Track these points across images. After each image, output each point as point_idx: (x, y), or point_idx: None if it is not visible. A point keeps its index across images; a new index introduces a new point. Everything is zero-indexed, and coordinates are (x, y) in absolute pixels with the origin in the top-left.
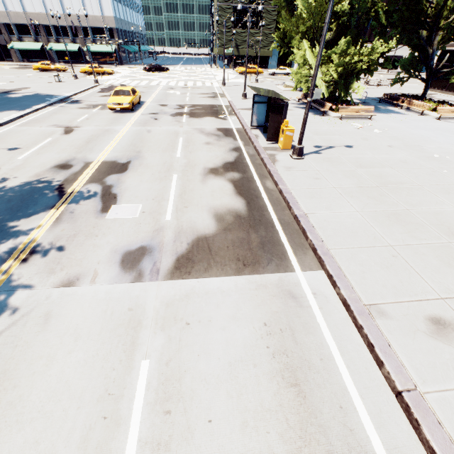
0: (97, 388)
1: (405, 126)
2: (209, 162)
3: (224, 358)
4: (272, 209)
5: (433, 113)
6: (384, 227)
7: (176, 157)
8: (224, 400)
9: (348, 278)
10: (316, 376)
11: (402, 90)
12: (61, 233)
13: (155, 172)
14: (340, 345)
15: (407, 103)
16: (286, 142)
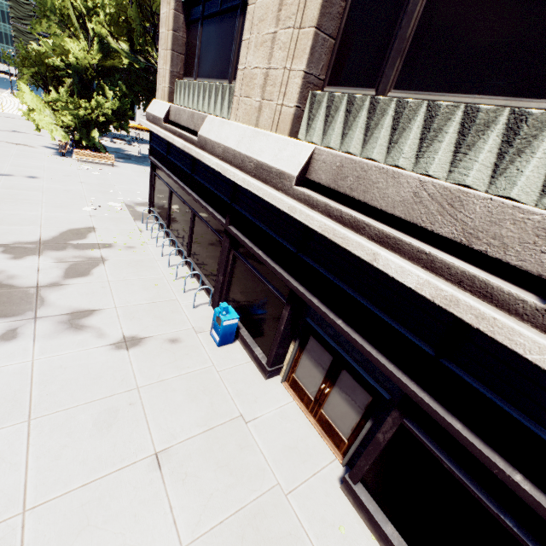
0: None
1: (137, 175)
2: None
3: None
4: None
5: None
6: None
7: None
8: None
9: None
10: None
11: None
12: None
13: None
14: None
15: None
16: None
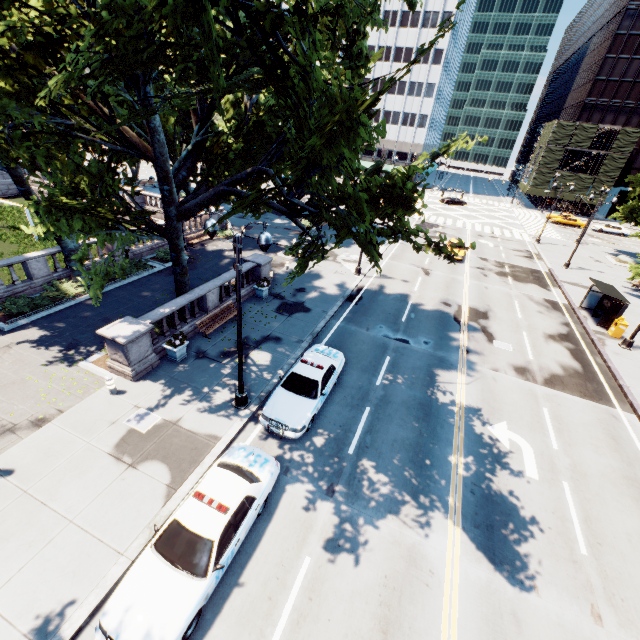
0: (528, 407)
1: None
2: (546, 329)
3: (579, 420)
4: (601, 376)
5: None
6: None
7: (518, 317)
8: (582, 430)
9: None
10: (624, 441)
11: None
12: (475, 346)
13: (509, 326)
14: (639, 440)
15: None
16: (617, 332)
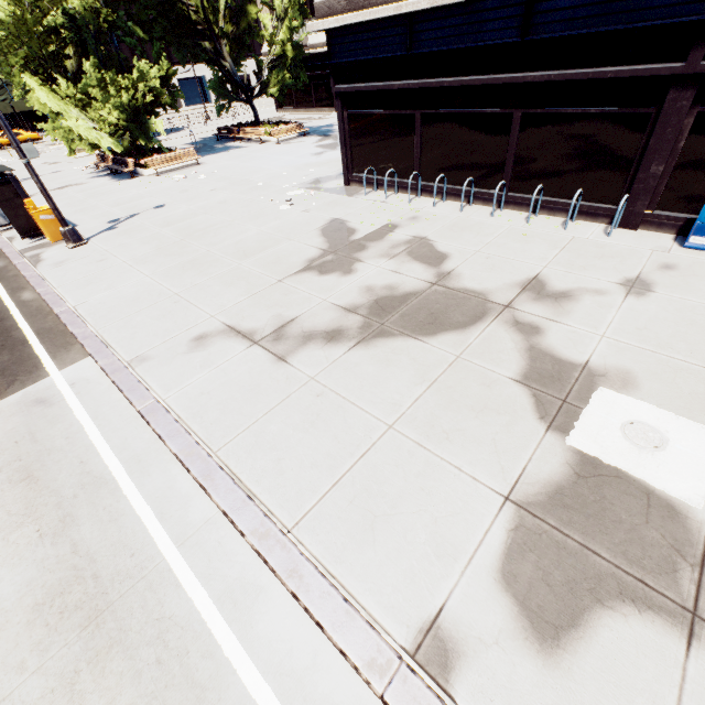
0: None
1: (239, 161)
2: None
3: None
4: (27, 324)
5: (273, 137)
6: (175, 279)
7: None
8: None
9: (114, 347)
10: (57, 455)
11: (252, 118)
12: None
13: None
14: (95, 413)
15: (244, 134)
16: (53, 230)
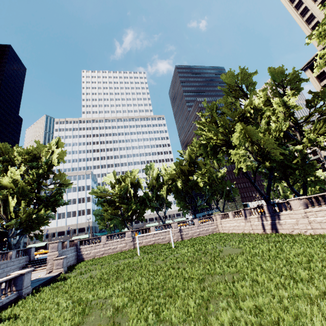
0: None
1: None
2: None
3: None
4: None
5: None
6: None
7: None
8: None
9: None
10: None
11: None
12: None
13: None
14: None
15: None
16: None
